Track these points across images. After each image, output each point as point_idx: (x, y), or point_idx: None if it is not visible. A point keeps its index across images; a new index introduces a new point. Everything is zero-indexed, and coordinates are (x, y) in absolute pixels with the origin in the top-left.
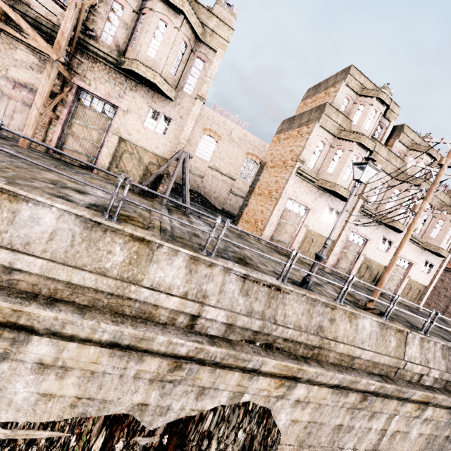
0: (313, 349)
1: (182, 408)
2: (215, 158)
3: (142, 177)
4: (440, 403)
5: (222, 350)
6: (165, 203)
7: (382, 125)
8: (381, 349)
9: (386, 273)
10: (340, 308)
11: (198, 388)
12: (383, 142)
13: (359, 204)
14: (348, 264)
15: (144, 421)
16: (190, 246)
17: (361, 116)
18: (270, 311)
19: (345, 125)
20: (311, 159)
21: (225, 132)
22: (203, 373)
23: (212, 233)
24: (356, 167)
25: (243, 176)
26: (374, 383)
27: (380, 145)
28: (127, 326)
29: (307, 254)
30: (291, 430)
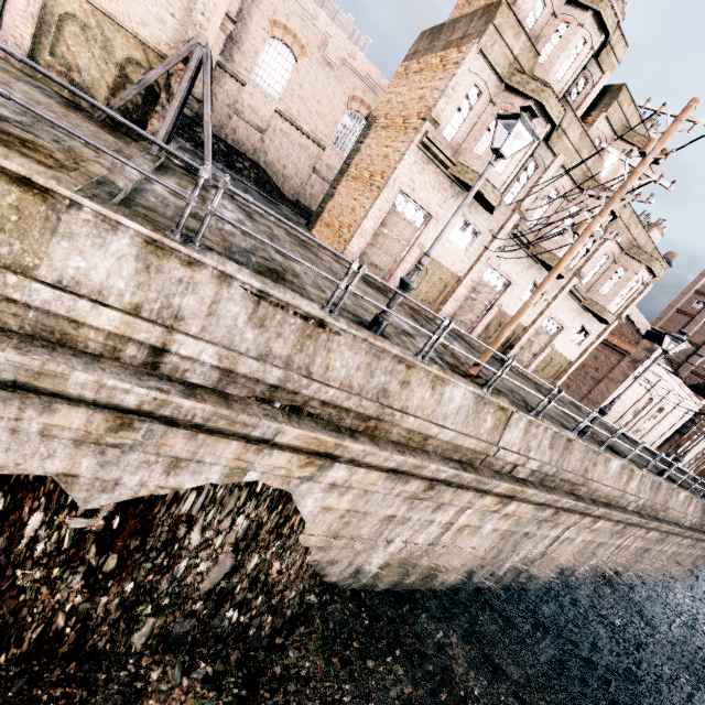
0: (369, 420)
1: (141, 484)
2: (292, 96)
3: (114, 89)
4: (528, 498)
5: (205, 407)
6: (156, 152)
7: (589, 78)
8: (469, 430)
9: (508, 327)
10: (421, 367)
11: (168, 459)
12: (580, 114)
13: (512, 221)
14: (473, 317)
15: (73, 497)
16: (151, 221)
17: (558, 48)
18: (303, 357)
19: (525, 61)
20: (452, 121)
21: (315, 39)
22: (174, 438)
23: (192, 198)
24: (503, 125)
25: (340, 144)
26: (447, 470)
27: (573, 118)
28: (4, 348)
29: (415, 293)
30: (321, 519)
